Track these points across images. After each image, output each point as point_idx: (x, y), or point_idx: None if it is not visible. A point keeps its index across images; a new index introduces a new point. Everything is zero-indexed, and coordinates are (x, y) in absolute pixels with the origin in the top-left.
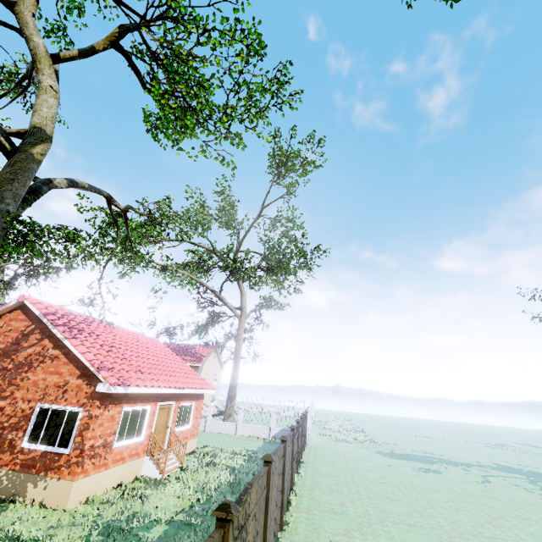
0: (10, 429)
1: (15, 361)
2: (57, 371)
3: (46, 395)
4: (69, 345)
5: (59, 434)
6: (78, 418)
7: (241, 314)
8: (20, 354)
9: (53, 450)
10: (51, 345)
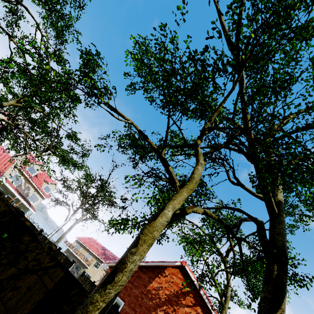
0: None
1: (176, 312)
2: None
3: None
4: None
5: None
6: None
7: (225, 302)
8: (180, 308)
9: None
10: None
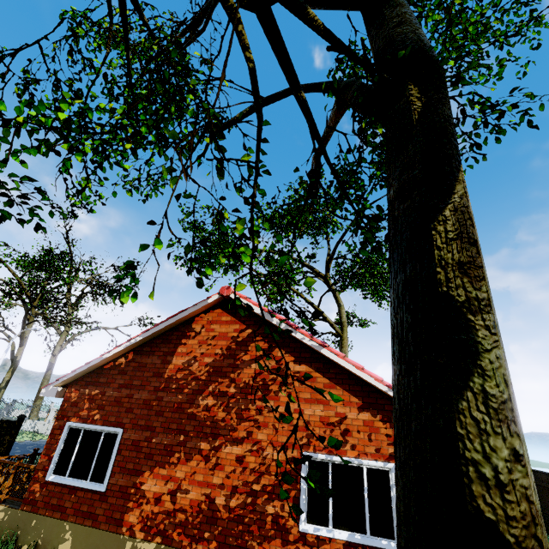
0: (267, 496)
1: (237, 382)
2: (316, 398)
3: (311, 437)
4: (333, 356)
5: (365, 509)
6: (393, 482)
7: (342, 330)
8: (242, 371)
9: (368, 543)
10: (290, 358)
